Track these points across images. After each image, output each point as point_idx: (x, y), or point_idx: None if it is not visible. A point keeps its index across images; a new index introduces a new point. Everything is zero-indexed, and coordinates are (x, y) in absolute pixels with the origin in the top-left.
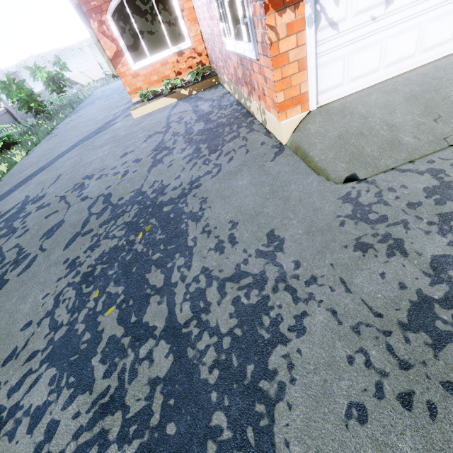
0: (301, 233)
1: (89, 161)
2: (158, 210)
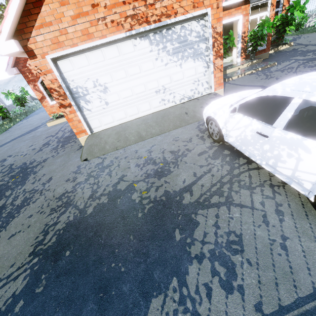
0: (58, 177)
1: (15, 148)
2: (26, 170)
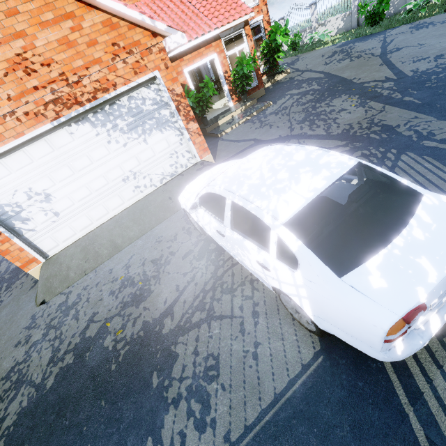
0: (3, 343)
1: None
2: None
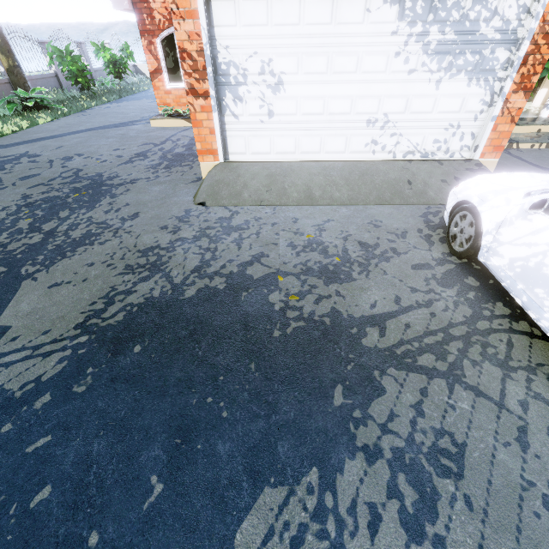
0: (149, 217)
1: (90, 145)
2: (99, 187)
